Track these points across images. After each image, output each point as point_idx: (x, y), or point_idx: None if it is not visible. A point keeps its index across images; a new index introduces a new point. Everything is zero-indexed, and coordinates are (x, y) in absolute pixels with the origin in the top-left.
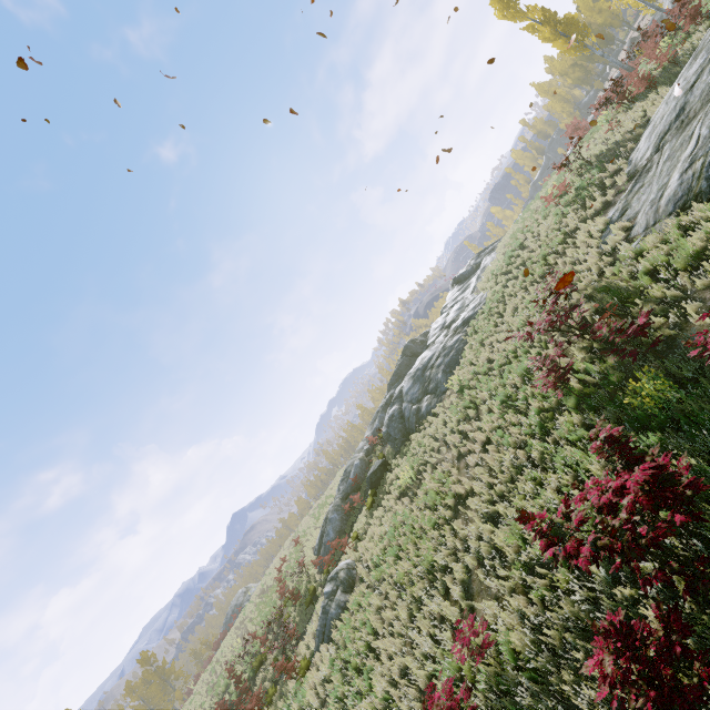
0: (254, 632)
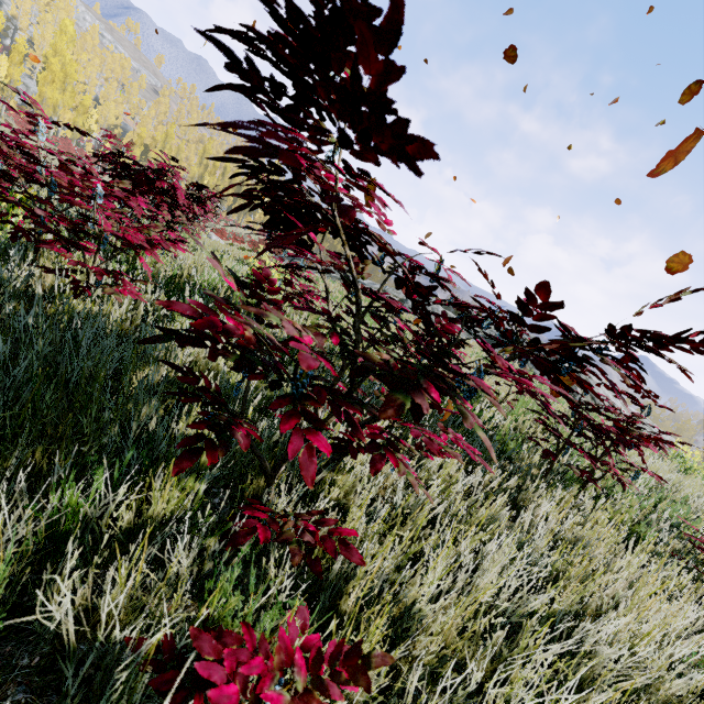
0: None
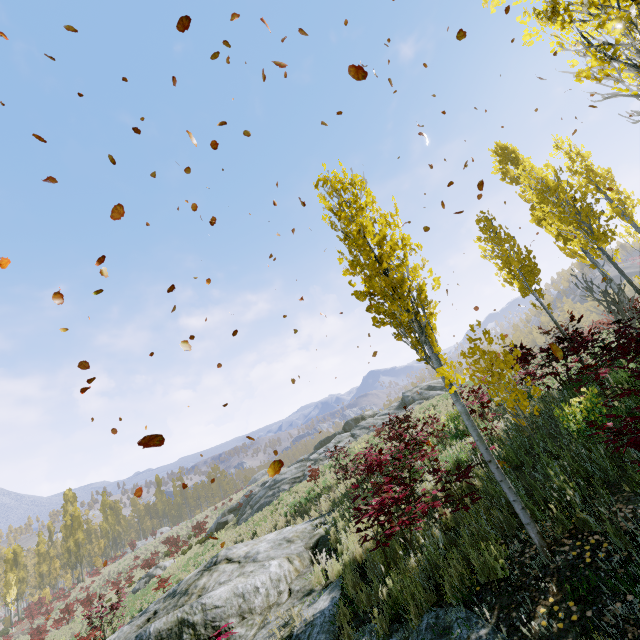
0: (179, 535)
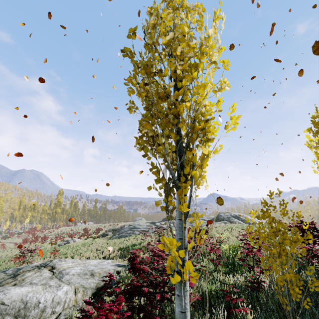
0: (90, 229)
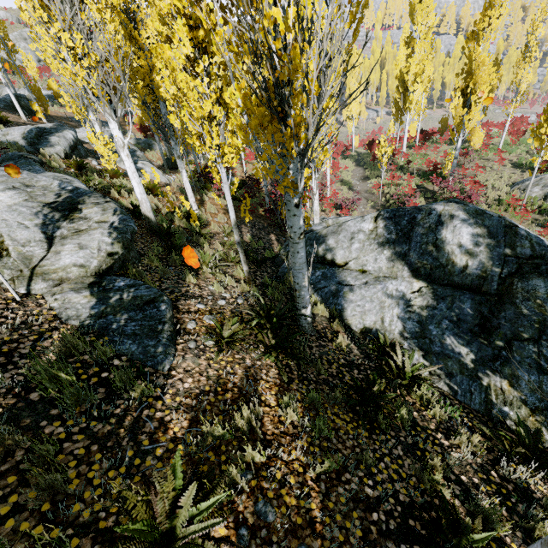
0: None
